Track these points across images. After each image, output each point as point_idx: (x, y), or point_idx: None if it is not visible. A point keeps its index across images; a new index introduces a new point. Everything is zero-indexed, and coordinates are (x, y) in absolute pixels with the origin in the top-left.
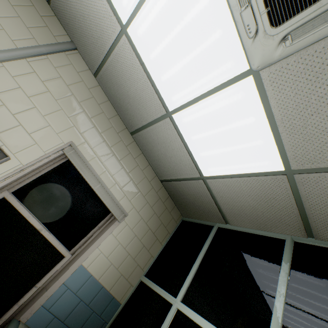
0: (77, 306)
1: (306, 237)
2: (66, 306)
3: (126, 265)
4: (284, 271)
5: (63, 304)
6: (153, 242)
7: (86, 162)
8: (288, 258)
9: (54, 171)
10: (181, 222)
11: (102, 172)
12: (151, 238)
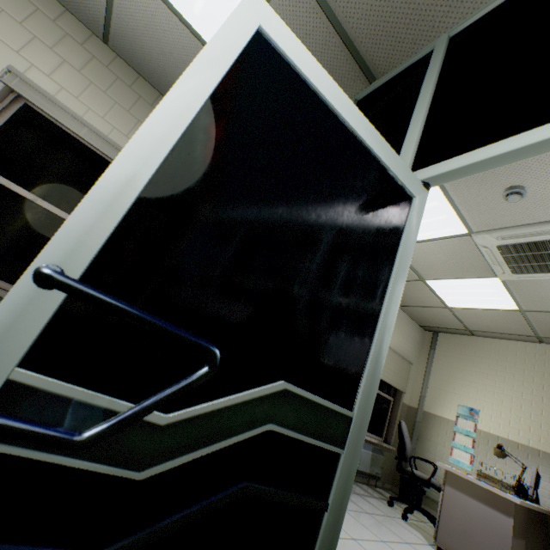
0: None
1: (368, 84)
2: None
3: None
4: None
5: None
6: None
7: (48, 96)
8: None
9: (13, 125)
10: None
11: (84, 113)
12: None
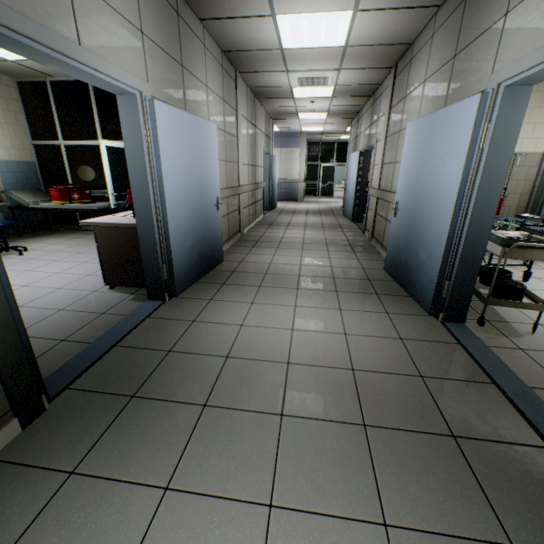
0: (17, 176)
1: None
2: (13, 179)
3: (16, 143)
4: (94, 102)
5: (10, 179)
6: (16, 118)
7: None
8: (93, 93)
9: None
10: (19, 85)
11: None
12: (12, 116)
